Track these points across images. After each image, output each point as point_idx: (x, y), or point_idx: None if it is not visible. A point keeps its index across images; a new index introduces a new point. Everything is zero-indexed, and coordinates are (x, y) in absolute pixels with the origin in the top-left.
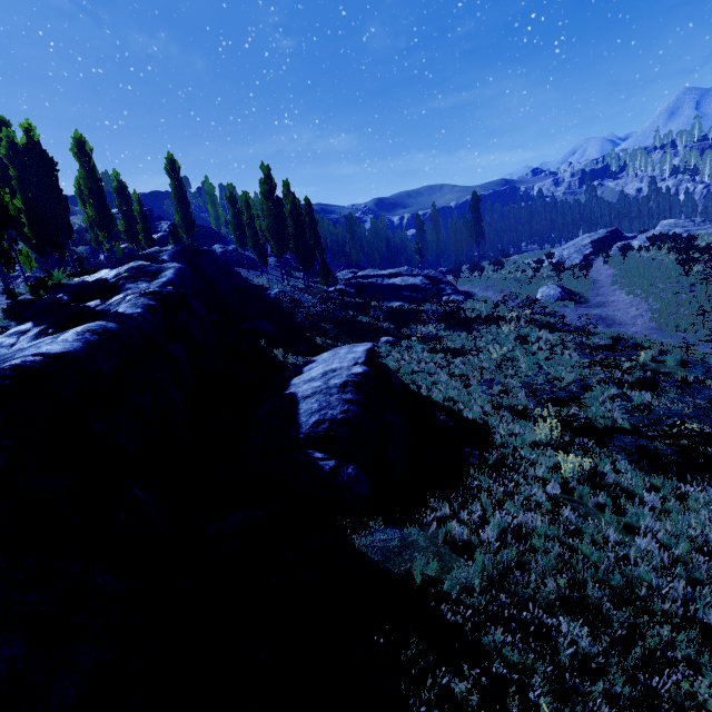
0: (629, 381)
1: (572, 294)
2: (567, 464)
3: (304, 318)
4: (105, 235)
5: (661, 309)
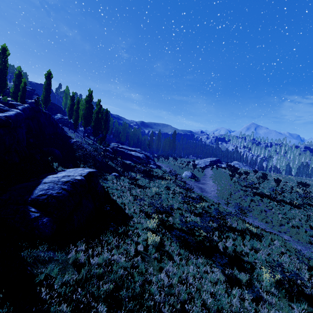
0: (196, 212)
1: (195, 177)
2: (151, 238)
3: (82, 155)
4: None
5: (220, 190)
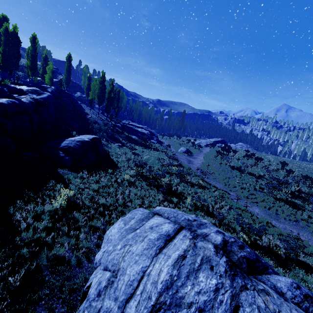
0: (171, 172)
1: (190, 152)
2: (126, 177)
3: (95, 129)
4: (31, 73)
5: (204, 163)
